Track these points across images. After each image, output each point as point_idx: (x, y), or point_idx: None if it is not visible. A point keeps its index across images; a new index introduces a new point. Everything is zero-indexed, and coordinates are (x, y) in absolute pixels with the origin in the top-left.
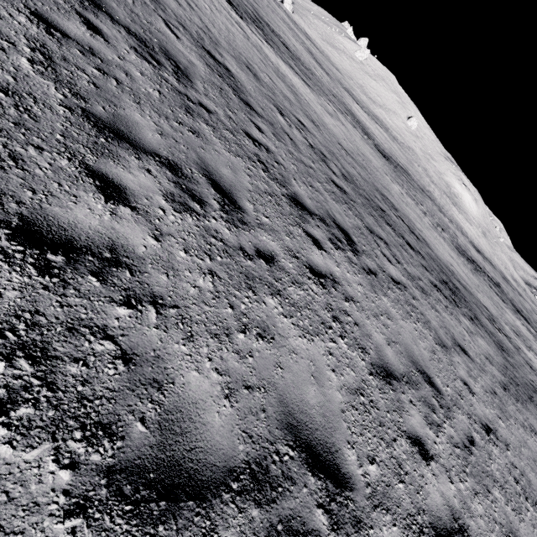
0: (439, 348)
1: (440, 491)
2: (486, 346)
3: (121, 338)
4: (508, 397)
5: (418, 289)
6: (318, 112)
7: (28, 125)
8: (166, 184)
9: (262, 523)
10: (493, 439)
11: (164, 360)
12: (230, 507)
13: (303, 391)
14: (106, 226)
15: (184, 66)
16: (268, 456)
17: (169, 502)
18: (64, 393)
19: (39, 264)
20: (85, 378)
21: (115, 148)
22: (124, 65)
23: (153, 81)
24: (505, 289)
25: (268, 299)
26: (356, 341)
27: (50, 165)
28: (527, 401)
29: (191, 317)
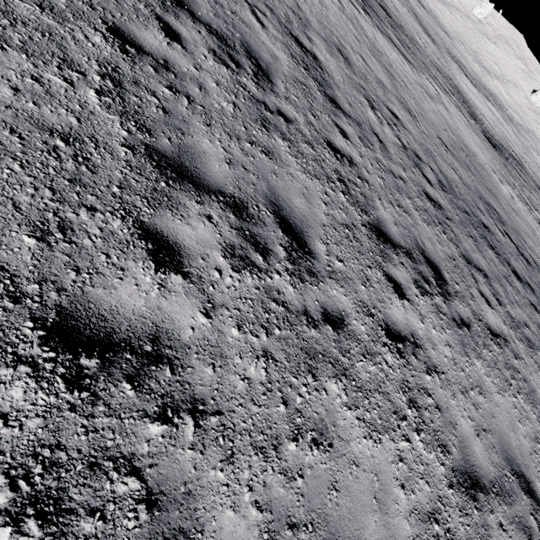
0: None
1: None
2: None
3: (148, 470)
4: None
5: (522, 341)
6: (416, 96)
7: (84, 180)
8: (227, 232)
9: None
10: None
11: (195, 497)
12: None
13: (361, 524)
14: (151, 305)
15: (265, 64)
16: None
17: None
18: None
19: (69, 374)
20: (99, 538)
21: (175, 193)
22: (199, 75)
23: (228, 91)
24: None
25: (331, 383)
26: (435, 434)
27: (101, 230)
28: None
29: (235, 426)
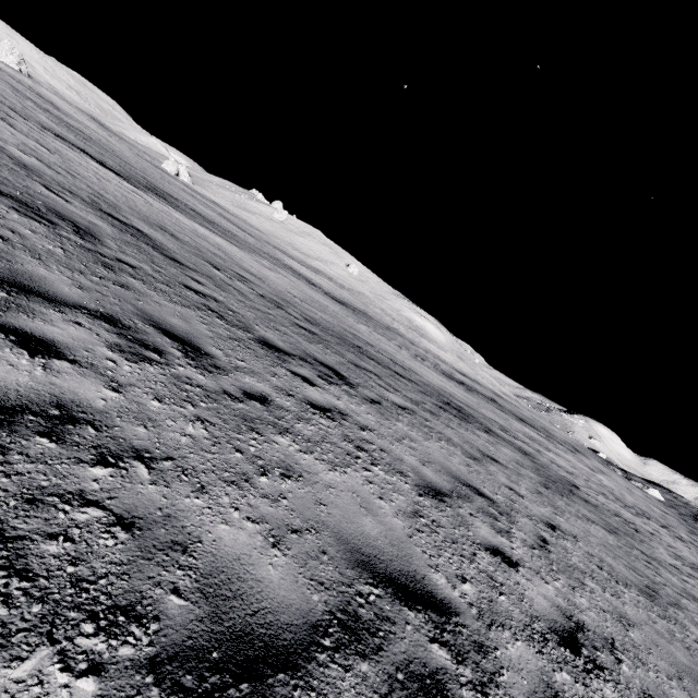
0: (472, 461)
1: (541, 594)
2: (511, 453)
3: (109, 502)
4: (553, 494)
5: (426, 411)
6: (255, 266)
7: None
8: (106, 335)
9: (378, 678)
10: (561, 534)
11: (177, 518)
12: (332, 668)
13: (358, 524)
14: (41, 381)
15: (84, 226)
16: (352, 601)
17: (251, 682)
18: (47, 579)
19: None
20: (73, 556)
21: (24, 302)
22: (6, 223)
23: (50, 239)
24: (502, 403)
25: (278, 438)
26: (390, 466)
27: None
28: (570, 495)
29: (194, 467)
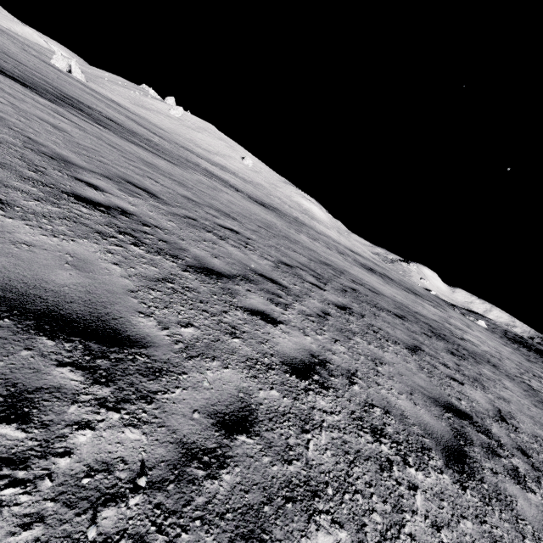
0: None
1: None
2: (511, 385)
3: None
4: None
5: (483, 388)
6: (211, 194)
7: None
8: None
9: None
10: None
11: None
12: None
13: None
14: None
15: (81, 300)
16: None
17: None
18: None
19: None
20: None
21: None
22: None
23: None
24: (390, 276)
25: None
26: None
27: None
28: None
29: None
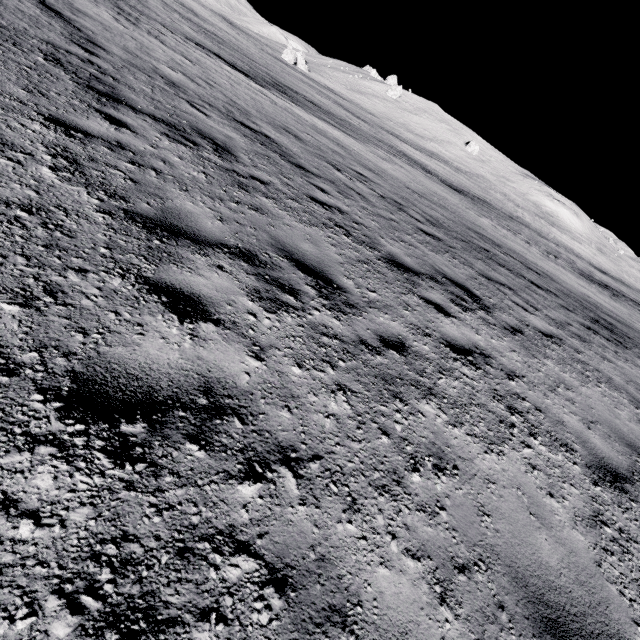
0: None
1: None
2: None
3: (259, 542)
4: None
5: (574, 337)
6: (372, 159)
7: (62, 244)
8: (246, 279)
9: None
10: None
11: (331, 561)
12: None
13: (532, 546)
14: (189, 357)
15: (222, 142)
16: None
17: None
18: None
19: (111, 447)
20: None
21: (174, 249)
22: (159, 152)
23: (194, 164)
24: None
25: (423, 405)
26: (550, 435)
27: (100, 290)
28: None
29: (342, 468)
